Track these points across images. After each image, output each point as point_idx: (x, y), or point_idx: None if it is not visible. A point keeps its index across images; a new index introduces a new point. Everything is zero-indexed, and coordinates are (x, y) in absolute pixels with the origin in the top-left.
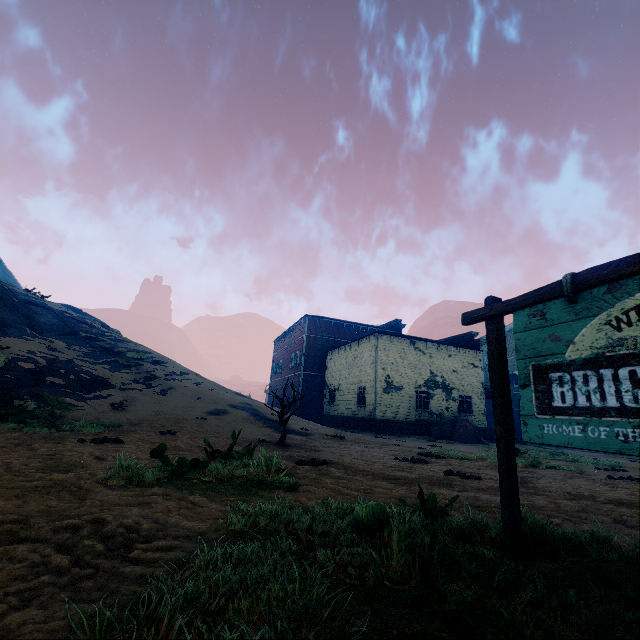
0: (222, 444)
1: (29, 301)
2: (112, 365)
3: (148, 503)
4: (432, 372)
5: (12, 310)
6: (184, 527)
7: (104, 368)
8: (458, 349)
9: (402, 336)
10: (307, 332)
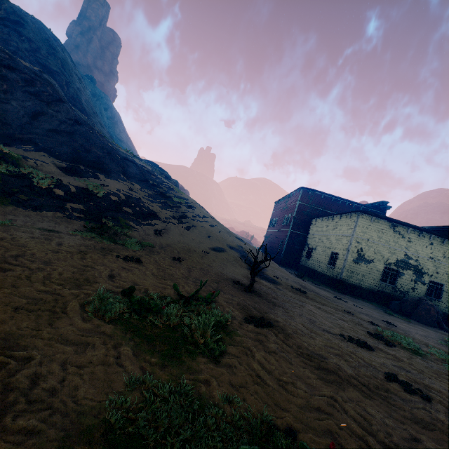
0: (205, 279)
1: (125, 158)
2: (163, 204)
3: (88, 344)
4: (407, 254)
5: (115, 162)
6: (76, 396)
7: (157, 206)
8: (443, 239)
9: (384, 218)
10: (299, 200)
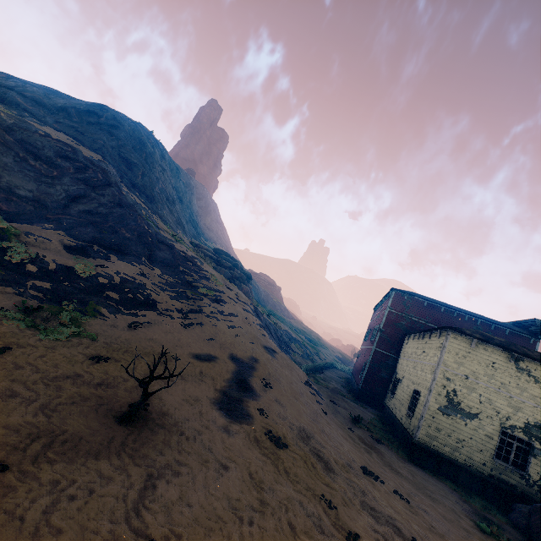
0: (72, 390)
1: (163, 241)
2: (178, 294)
3: None
4: None
5: (143, 245)
6: None
7: (168, 295)
8: None
9: (494, 343)
10: (390, 307)
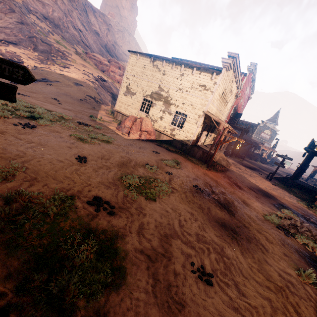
0: None
1: (46, 42)
2: (42, 63)
3: None
4: (160, 87)
5: (30, 42)
6: None
7: (34, 62)
8: (194, 69)
9: (144, 54)
10: None
